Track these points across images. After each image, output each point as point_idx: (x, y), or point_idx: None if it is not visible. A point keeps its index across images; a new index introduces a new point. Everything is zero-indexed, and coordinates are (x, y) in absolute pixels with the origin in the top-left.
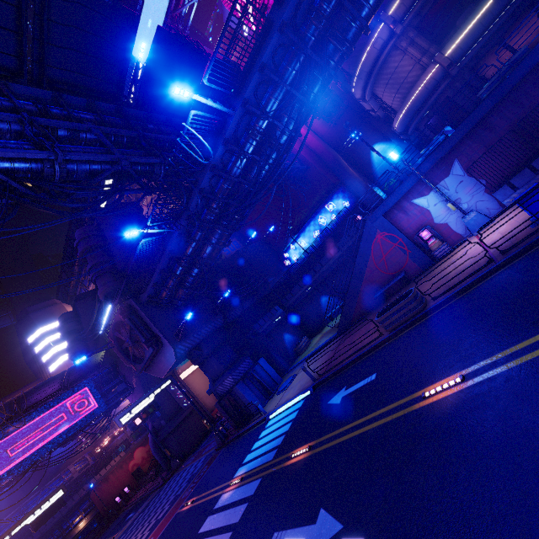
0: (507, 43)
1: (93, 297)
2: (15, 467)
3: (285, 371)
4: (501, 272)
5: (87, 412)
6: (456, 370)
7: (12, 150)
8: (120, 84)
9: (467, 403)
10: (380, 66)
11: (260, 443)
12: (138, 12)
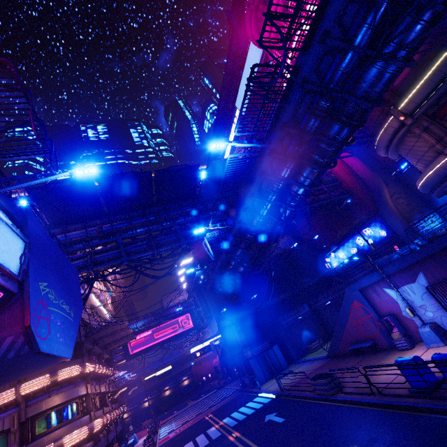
0: None
1: None
2: (156, 344)
3: (294, 361)
4: (366, 409)
5: (188, 327)
6: None
7: (139, 254)
8: (194, 190)
9: None
10: (396, 144)
11: (242, 409)
12: (240, 78)
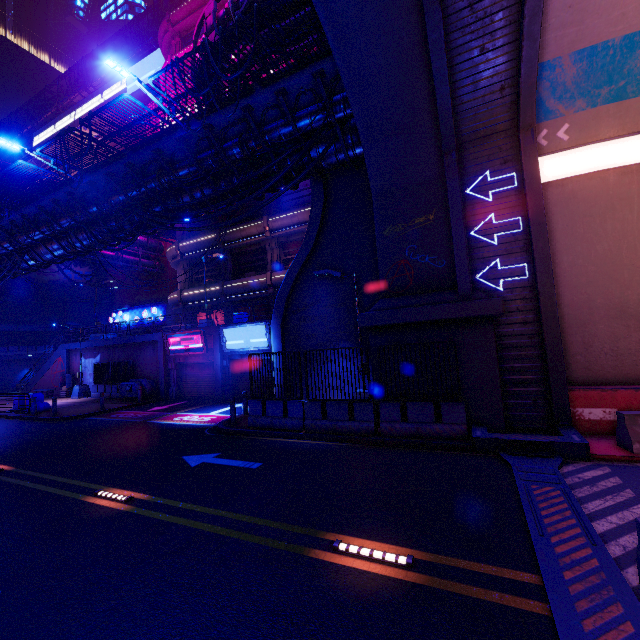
0: (211, 316)
1: None
2: None
3: None
4: None
5: None
6: None
7: None
8: None
9: None
10: (175, 264)
11: None
12: (150, 50)
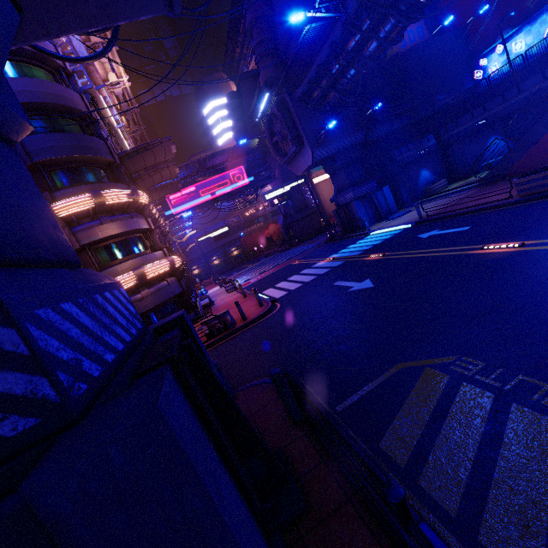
0: None
1: (253, 79)
2: (203, 204)
3: (405, 206)
4: None
5: (243, 184)
6: (526, 240)
7: None
8: None
9: (502, 258)
10: None
11: (355, 246)
12: None
